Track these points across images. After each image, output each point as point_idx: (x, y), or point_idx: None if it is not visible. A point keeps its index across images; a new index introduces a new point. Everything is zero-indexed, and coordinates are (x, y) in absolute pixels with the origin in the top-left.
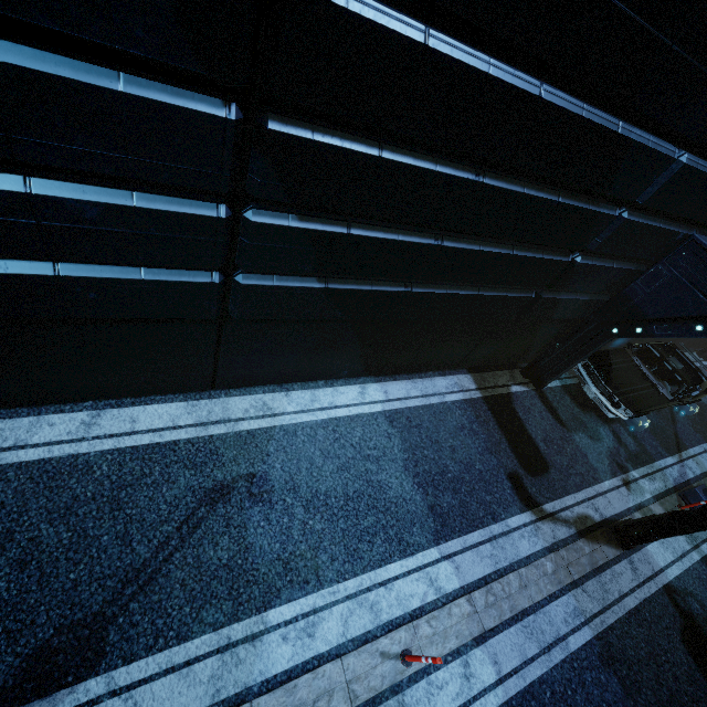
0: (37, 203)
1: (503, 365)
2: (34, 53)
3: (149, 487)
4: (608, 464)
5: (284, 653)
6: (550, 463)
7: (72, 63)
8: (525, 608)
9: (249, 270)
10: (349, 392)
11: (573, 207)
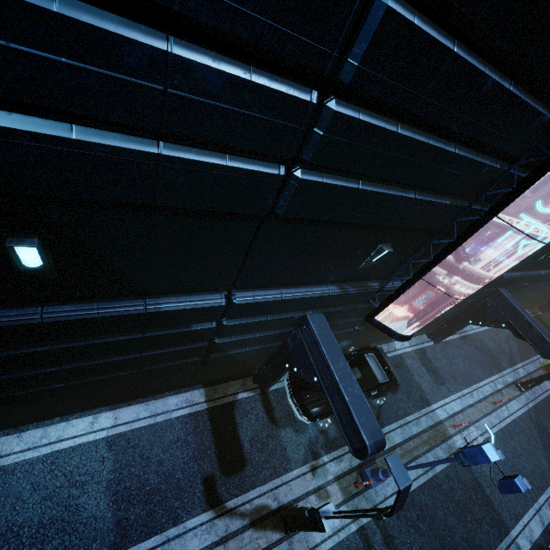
0: None
1: (239, 374)
2: None
3: None
4: (303, 453)
5: None
6: (249, 461)
7: None
8: None
9: None
10: (81, 424)
11: (163, 334)
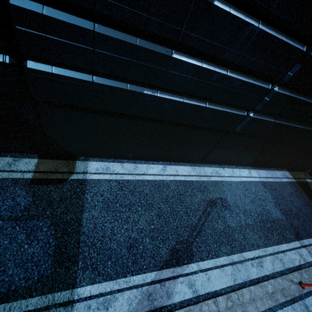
0: (225, 79)
1: (300, 169)
2: (268, 27)
3: (189, 196)
4: None
5: (254, 271)
6: None
7: (275, 30)
8: None
9: (253, 112)
10: (245, 172)
11: None
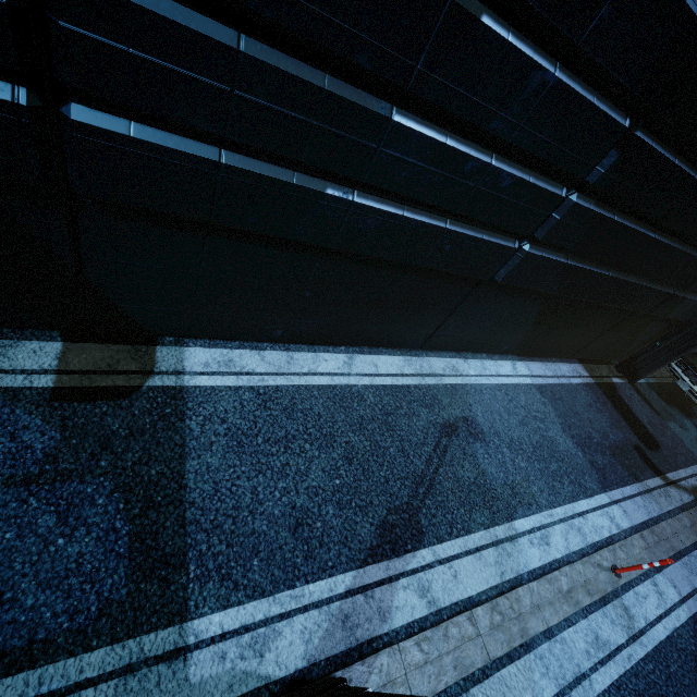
0: (487, 172)
1: (600, 360)
2: (571, 76)
3: (404, 417)
4: None
5: (534, 554)
6: (659, 442)
7: (581, 83)
8: (681, 549)
9: (530, 242)
10: (505, 366)
11: None
